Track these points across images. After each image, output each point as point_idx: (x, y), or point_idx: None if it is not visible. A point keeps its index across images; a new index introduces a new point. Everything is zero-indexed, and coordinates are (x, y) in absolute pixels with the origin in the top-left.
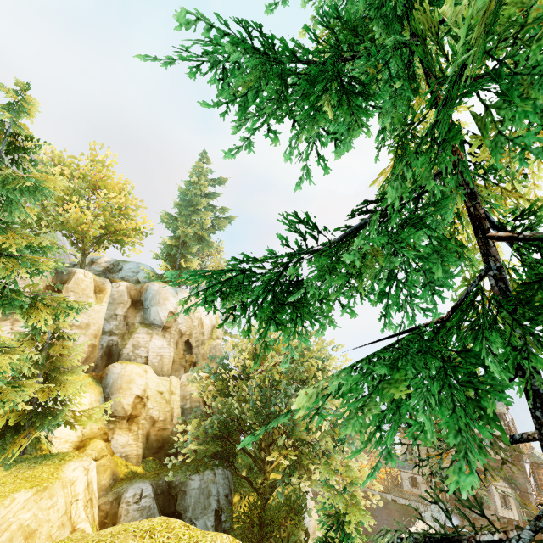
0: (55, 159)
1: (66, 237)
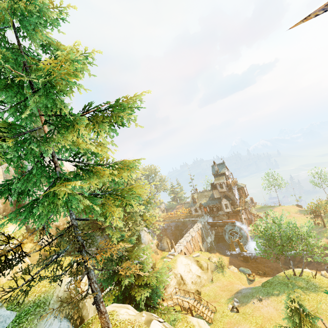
0: None
1: None
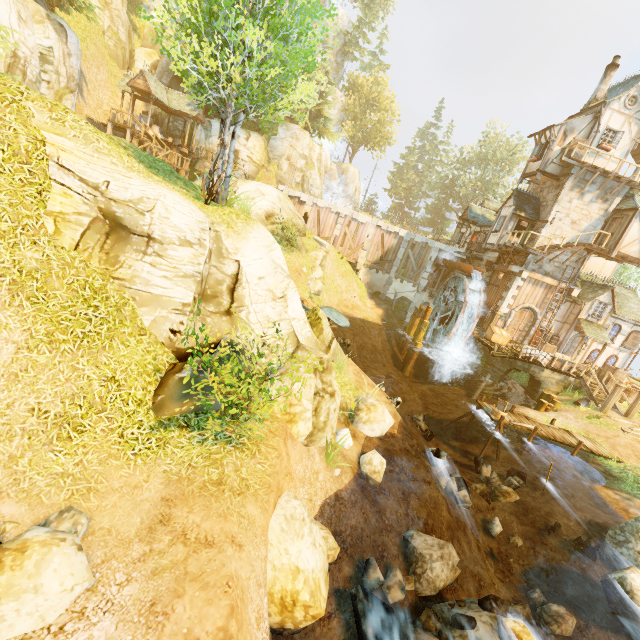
0: None
1: None
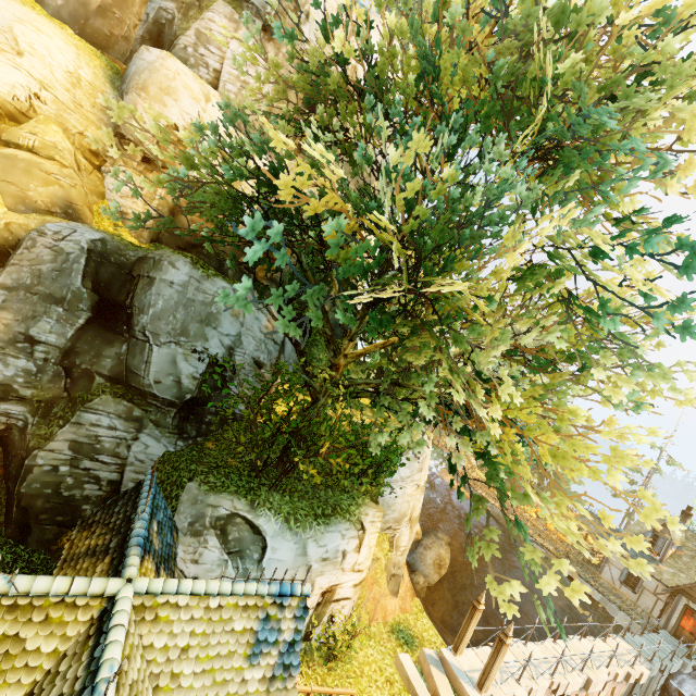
0: None
1: None
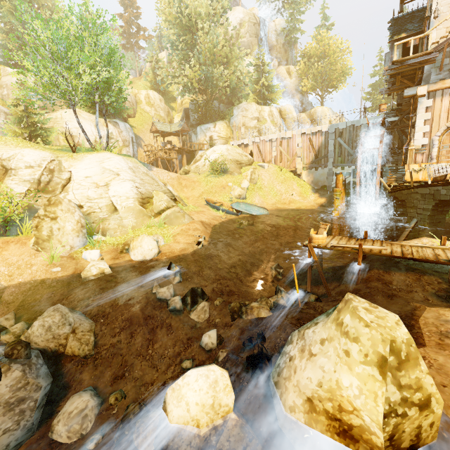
0: None
1: None
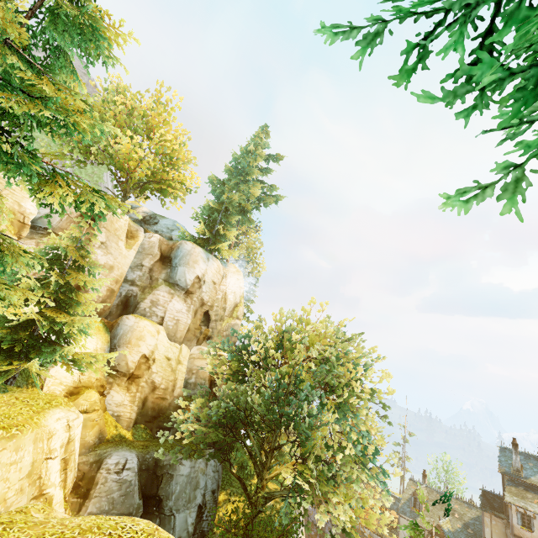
0: (120, 91)
1: (112, 172)
